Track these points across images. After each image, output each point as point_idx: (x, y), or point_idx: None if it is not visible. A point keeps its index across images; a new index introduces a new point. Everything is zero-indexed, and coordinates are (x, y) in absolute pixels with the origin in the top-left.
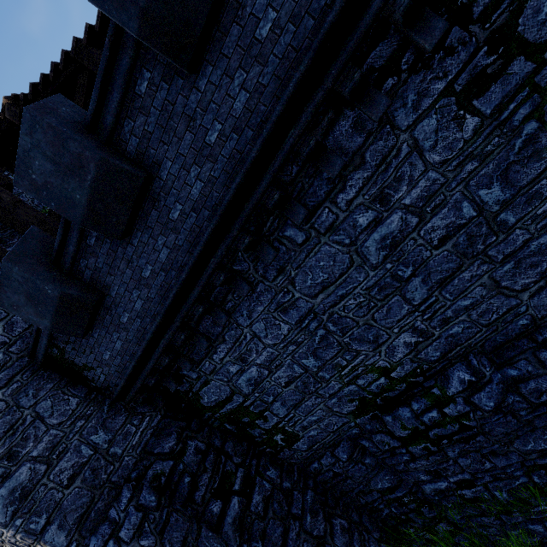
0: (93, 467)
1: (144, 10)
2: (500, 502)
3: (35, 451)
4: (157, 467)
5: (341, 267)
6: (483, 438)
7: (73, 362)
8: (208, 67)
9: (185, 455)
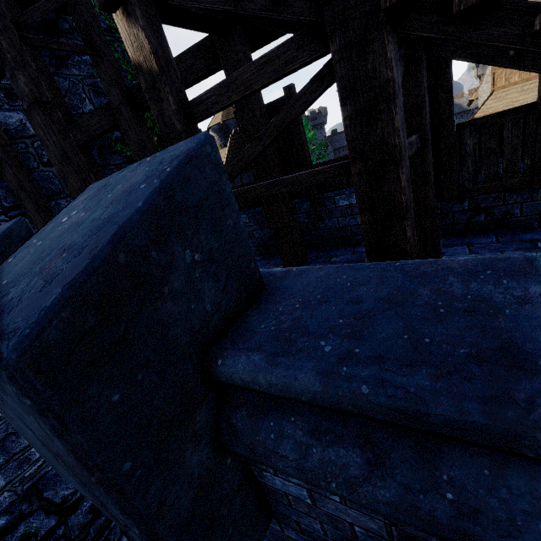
0: None
1: None
2: None
3: None
4: (34, 522)
5: None
6: None
7: None
8: None
9: (75, 513)
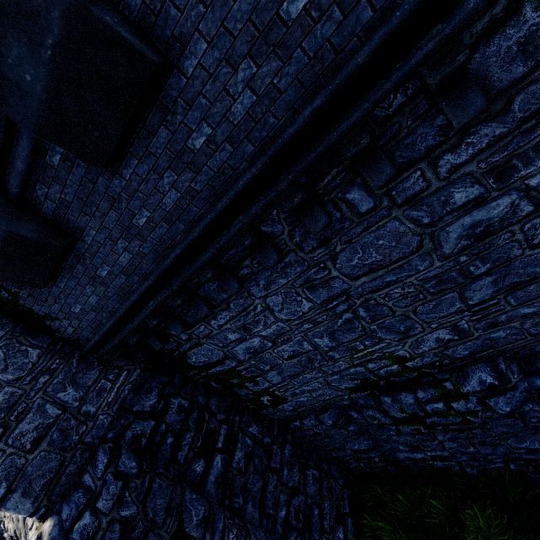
0: (62, 428)
1: None
2: (466, 475)
3: None
4: (137, 427)
5: (403, 251)
6: (480, 432)
7: (30, 310)
8: None
9: (168, 414)
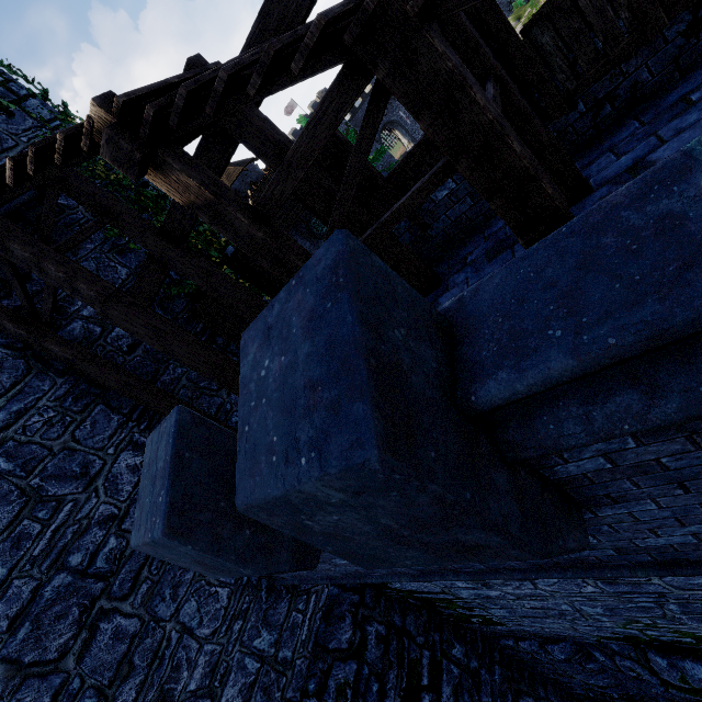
0: (264, 686)
1: None
2: None
3: (192, 683)
4: (339, 674)
5: None
6: None
7: None
8: None
9: (367, 649)
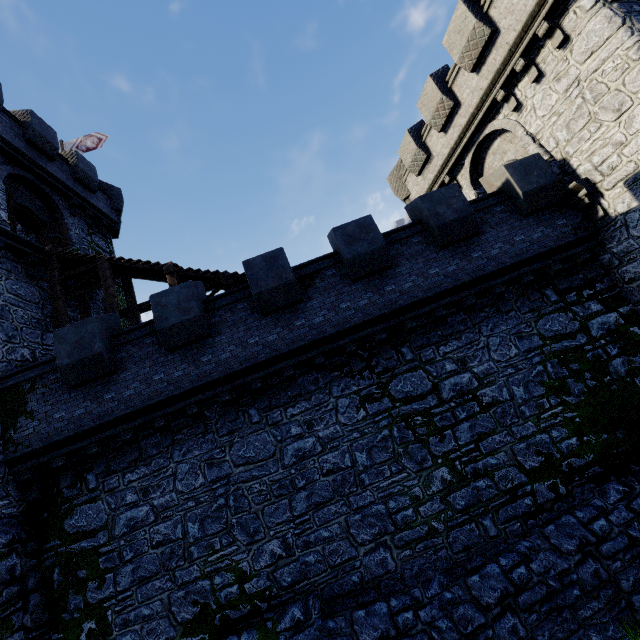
0: None
1: (262, 291)
2: None
3: None
4: None
5: (266, 454)
6: None
7: (26, 403)
8: (270, 319)
9: (2, 561)
